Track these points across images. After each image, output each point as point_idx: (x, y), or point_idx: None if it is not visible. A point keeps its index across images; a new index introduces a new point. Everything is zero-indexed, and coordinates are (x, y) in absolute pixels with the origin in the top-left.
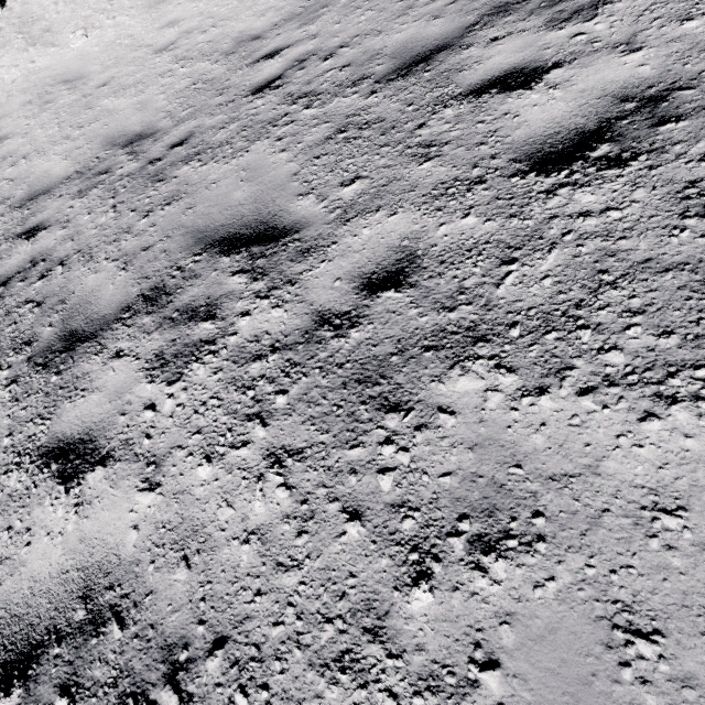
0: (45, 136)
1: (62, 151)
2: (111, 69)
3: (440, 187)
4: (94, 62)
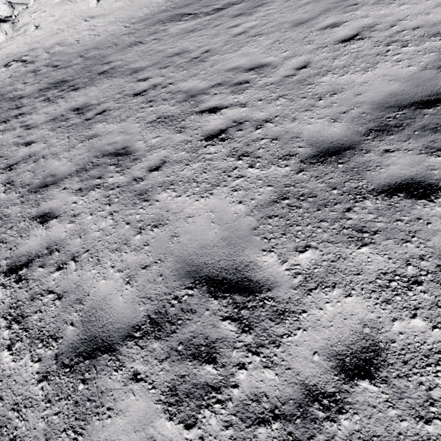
0: (138, 7)
1: (146, 9)
2: None
3: None
4: None
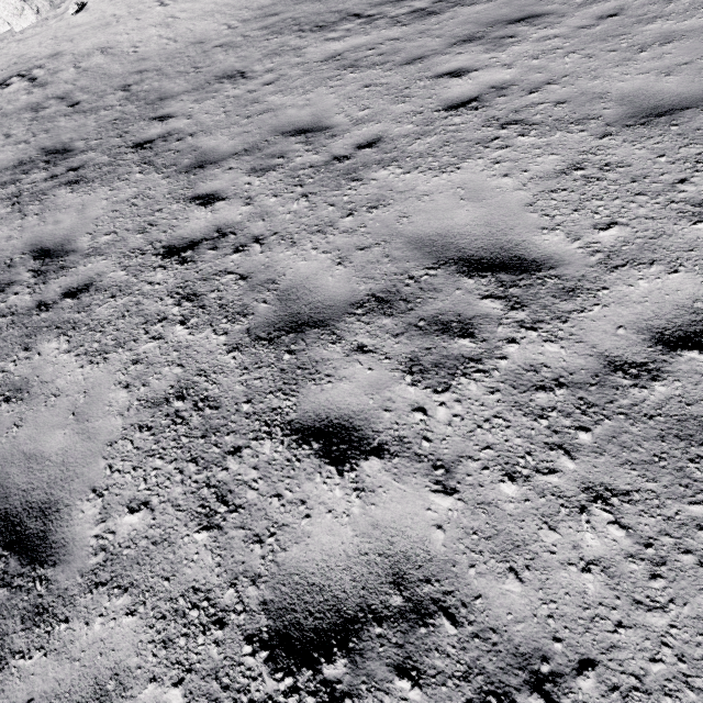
0: None
1: None
2: None
3: None
4: None
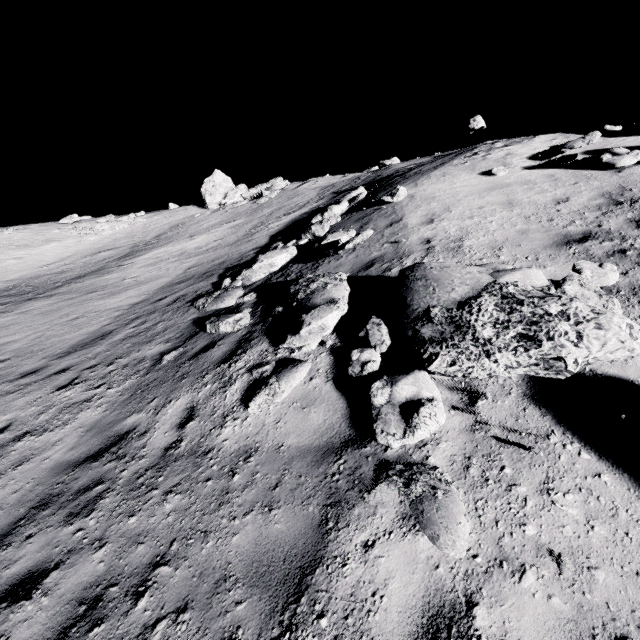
0: None
1: None
2: None
3: None
4: None
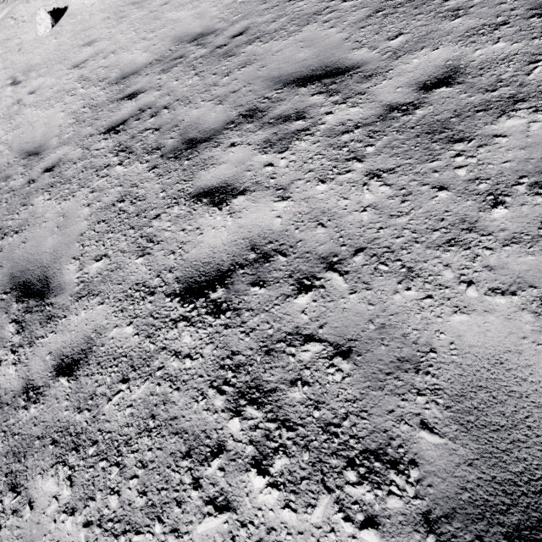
0: (126, 38)
1: (141, 47)
2: None
3: (471, 31)
4: None
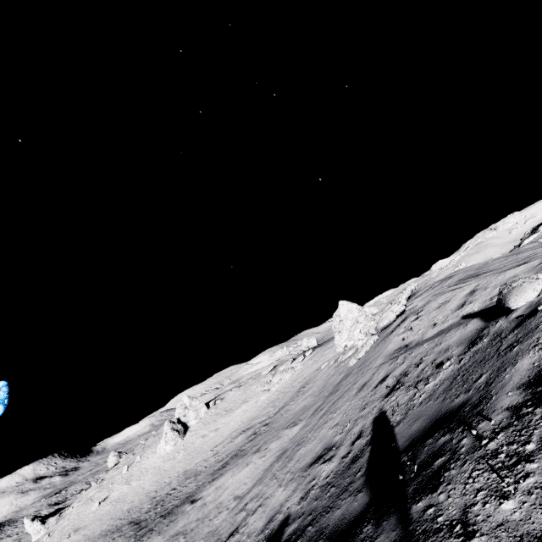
0: (108, 517)
1: (108, 522)
2: (133, 495)
3: (127, 536)
4: (133, 491)
